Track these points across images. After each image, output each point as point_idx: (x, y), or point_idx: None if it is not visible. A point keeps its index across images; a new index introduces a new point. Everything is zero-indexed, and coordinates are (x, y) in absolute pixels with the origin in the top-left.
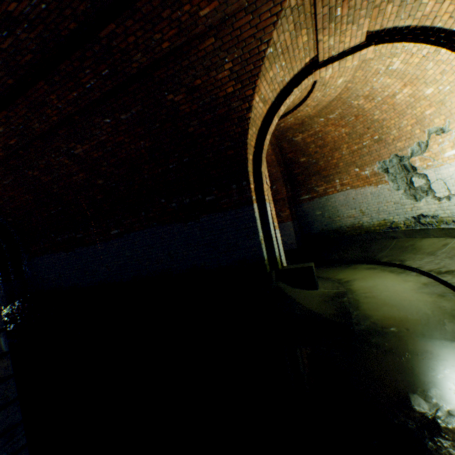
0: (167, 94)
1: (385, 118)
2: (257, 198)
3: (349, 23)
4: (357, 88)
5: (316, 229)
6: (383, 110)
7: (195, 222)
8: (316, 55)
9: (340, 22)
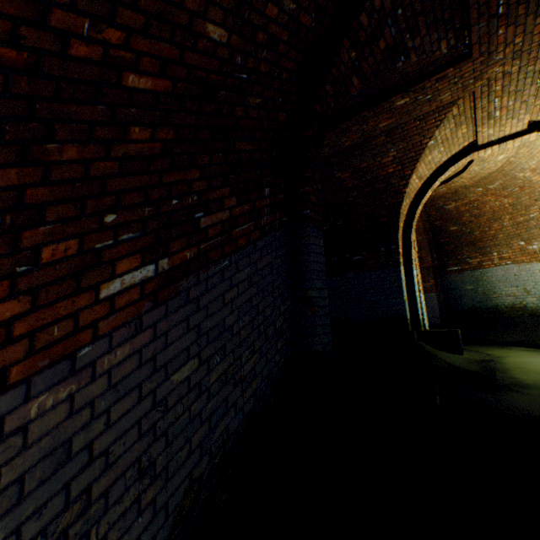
0: (336, 172)
1: None
2: (404, 262)
3: (508, 119)
4: (522, 162)
5: (466, 306)
6: None
7: (340, 278)
8: (474, 140)
9: (498, 119)
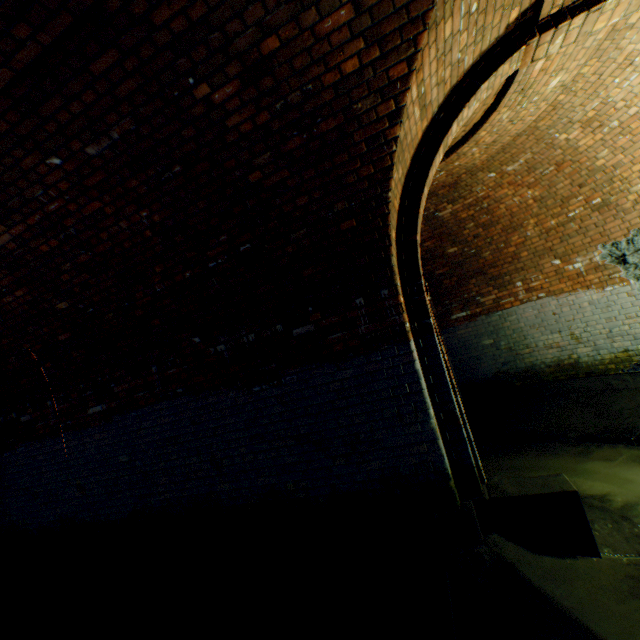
0: (193, 82)
1: (621, 162)
2: (413, 326)
3: None
4: (573, 104)
5: (487, 372)
6: (619, 147)
7: (269, 385)
8: (531, 5)
9: None
